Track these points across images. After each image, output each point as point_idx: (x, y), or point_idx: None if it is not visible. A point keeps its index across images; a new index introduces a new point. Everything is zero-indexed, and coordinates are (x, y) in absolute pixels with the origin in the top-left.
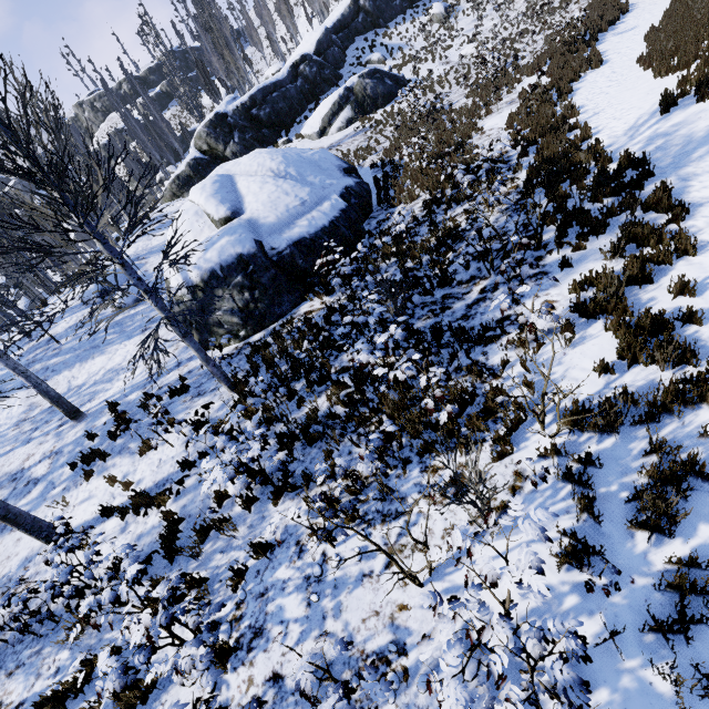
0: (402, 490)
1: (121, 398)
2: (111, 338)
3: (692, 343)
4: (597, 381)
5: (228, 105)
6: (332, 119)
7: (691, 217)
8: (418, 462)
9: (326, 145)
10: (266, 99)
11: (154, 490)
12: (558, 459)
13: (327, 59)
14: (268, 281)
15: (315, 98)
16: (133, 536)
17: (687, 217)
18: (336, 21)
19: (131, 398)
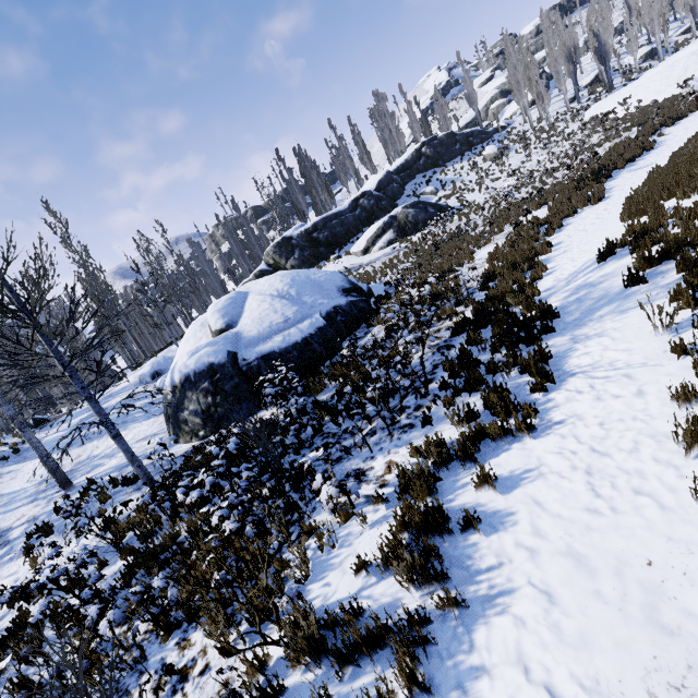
0: (150, 661)
1: (103, 476)
2: (138, 416)
3: (461, 560)
4: (356, 582)
5: (295, 231)
6: (376, 240)
7: (556, 388)
8: (183, 629)
9: (366, 261)
10: (326, 225)
11: (47, 581)
12: (264, 679)
13: (386, 193)
14: (231, 389)
15: (370, 222)
16: None
17: (553, 387)
18: (399, 165)
19: (107, 478)
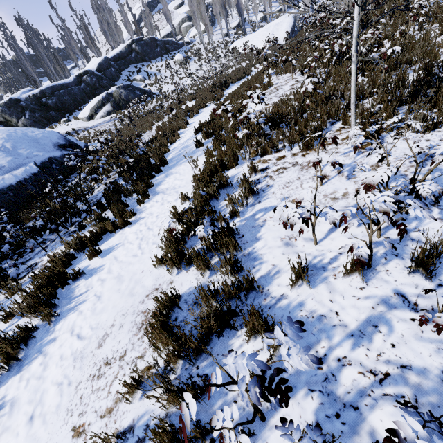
0: None
1: None
2: None
3: (69, 295)
4: (5, 325)
5: (23, 94)
6: (98, 110)
7: (149, 201)
8: None
9: (90, 125)
10: (54, 93)
11: None
12: None
13: (106, 74)
14: None
15: (95, 96)
16: None
17: (148, 200)
18: (116, 54)
19: None
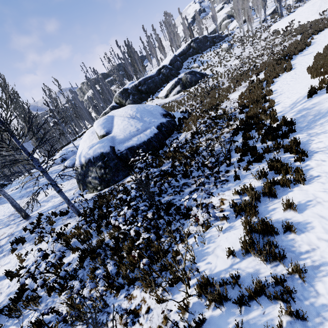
0: (111, 306)
1: (46, 211)
2: (58, 180)
3: (287, 248)
4: (227, 261)
5: (129, 85)
6: (171, 90)
7: (309, 159)
8: (126, 289)
9: (167, 101)
10: (145, 82)
11: (30, 266)
12: (189, 314)
13: (174, 66)
14: (113, 165)
15: (167, 82)
16: (8, 292)
17: (306, 159)
18: (180, 52)
19: (49, 212)
